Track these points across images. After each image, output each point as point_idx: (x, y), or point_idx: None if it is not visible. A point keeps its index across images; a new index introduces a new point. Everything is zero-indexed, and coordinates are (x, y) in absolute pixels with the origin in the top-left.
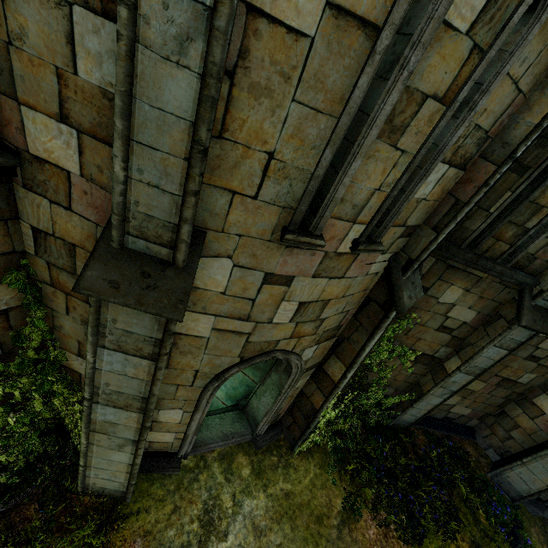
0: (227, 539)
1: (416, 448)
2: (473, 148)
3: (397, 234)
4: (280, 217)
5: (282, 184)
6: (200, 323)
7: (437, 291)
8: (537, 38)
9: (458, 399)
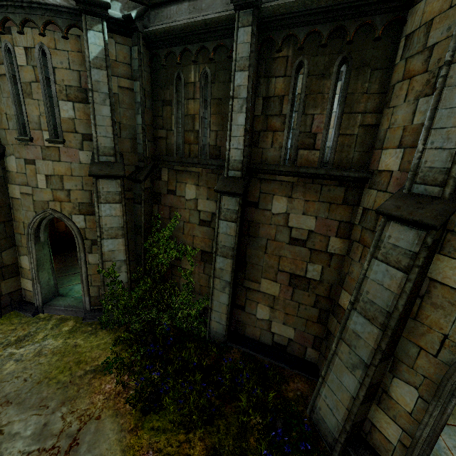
0: (20, 349)
1: (221, 360)
2: (81, 94)
3: (79, 138)
4: (17, 133)
5: (12, 122)
6: (16, 190)
7: (181, 191)
8: (58, 57)
9: (268, 310)
